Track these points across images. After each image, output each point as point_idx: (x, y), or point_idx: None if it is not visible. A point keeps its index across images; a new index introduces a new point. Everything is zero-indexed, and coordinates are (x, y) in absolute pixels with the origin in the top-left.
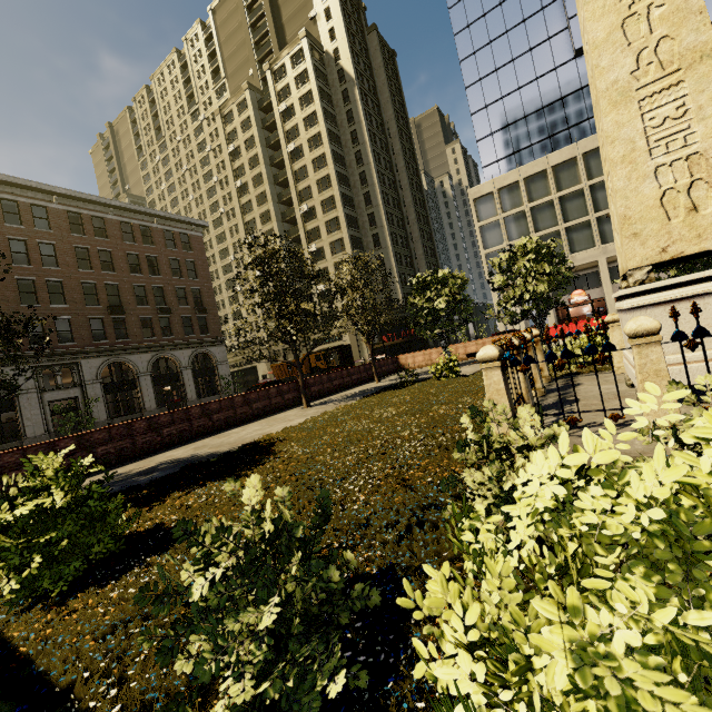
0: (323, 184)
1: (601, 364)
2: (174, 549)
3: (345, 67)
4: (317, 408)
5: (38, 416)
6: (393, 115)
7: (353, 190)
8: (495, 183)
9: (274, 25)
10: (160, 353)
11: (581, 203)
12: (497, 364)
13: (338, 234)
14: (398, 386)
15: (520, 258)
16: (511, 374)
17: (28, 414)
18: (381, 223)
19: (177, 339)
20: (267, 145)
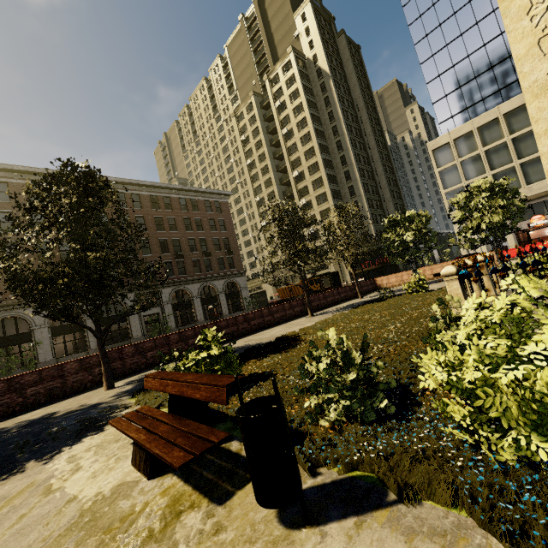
0: (309, 154)
1: (547, 276)
2: (269, 380)
3: (322, 66)
4: (319, 317)
5: (138, 325)
6: (360, 93)
7: (331, 155)
8: (451, 134)
9: (269, 47)
10: (205, 283)
11: (534, 141)
12: (456, 277)
13: (322, 189)
14: (379, 300)
15: (475, 196)
16: (468, 285)
17: (133, 323)
18: (354, 177)
19: (215, 273)
20: (267, 132)
